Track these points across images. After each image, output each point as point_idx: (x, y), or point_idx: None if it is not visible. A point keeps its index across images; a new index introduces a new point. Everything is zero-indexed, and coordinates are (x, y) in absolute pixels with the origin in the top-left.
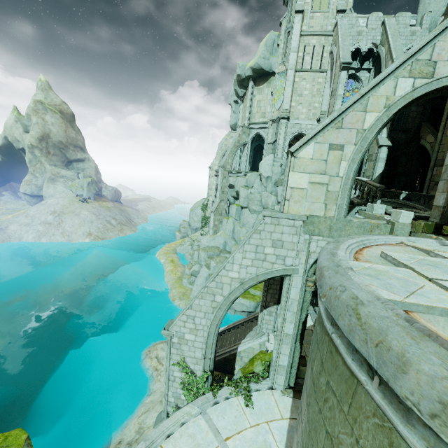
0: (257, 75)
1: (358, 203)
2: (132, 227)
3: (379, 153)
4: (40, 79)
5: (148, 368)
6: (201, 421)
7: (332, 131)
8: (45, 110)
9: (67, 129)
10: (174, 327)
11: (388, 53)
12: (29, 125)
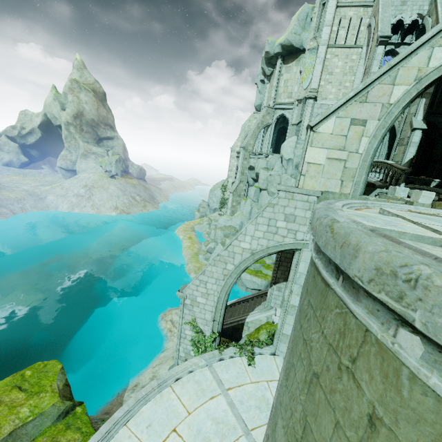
0: (287, 53)
1: (380, 185)
2: (155, 205)
3: (412, 137)
4: (76, 58)
5: (163, 329)
6: (207, 371)
7: (355, 105)
8: (79, 89)
9: (99, 107)
10: (188, 290)
11: (434, 25)
12: (66, 103)
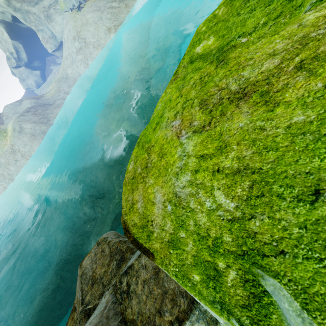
0: None
1: None
2: None
3: None
4: None
5: None
6: None
7: None
8: None
9: None
10: None
11: None
12: None
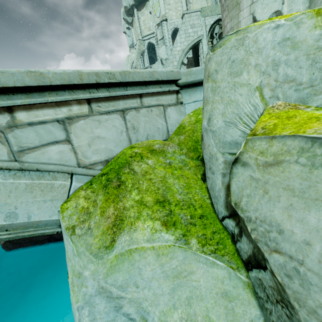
0: (138, 3)
1: None
2: None
3: None
4: None
5: None
6: None
7: None
8: None
9: None
10: None
11: None
12: None
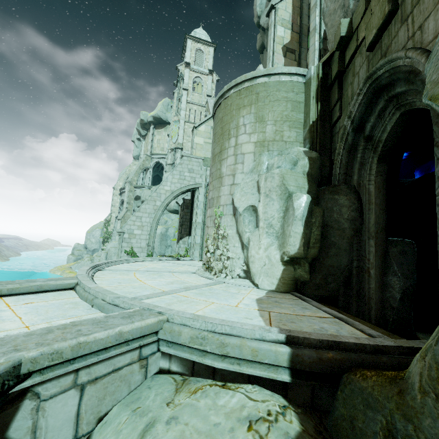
0: (157, 122)
1: None
2: (3, 256)
3: None
4: None
5: None
6: (154, 261)
7: (211, 121)
8: None
9: None
10: (126, 226)
11: None
12: None
